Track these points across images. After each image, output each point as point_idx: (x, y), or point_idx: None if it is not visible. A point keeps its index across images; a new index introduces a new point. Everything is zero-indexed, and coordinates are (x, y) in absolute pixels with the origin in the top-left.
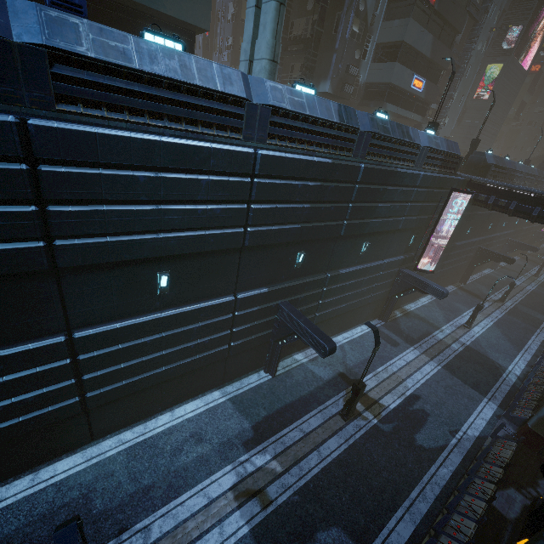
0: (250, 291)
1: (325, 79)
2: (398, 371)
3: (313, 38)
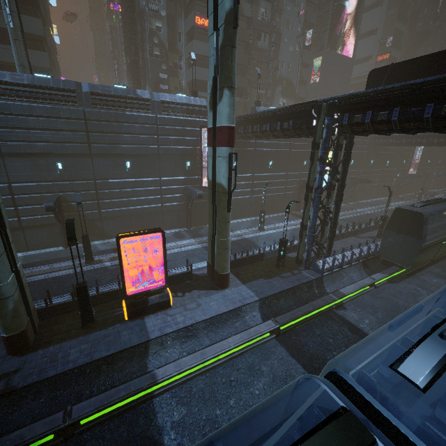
0: (22, 183)
1: (146, 84)
2: None
3: (132, 63)
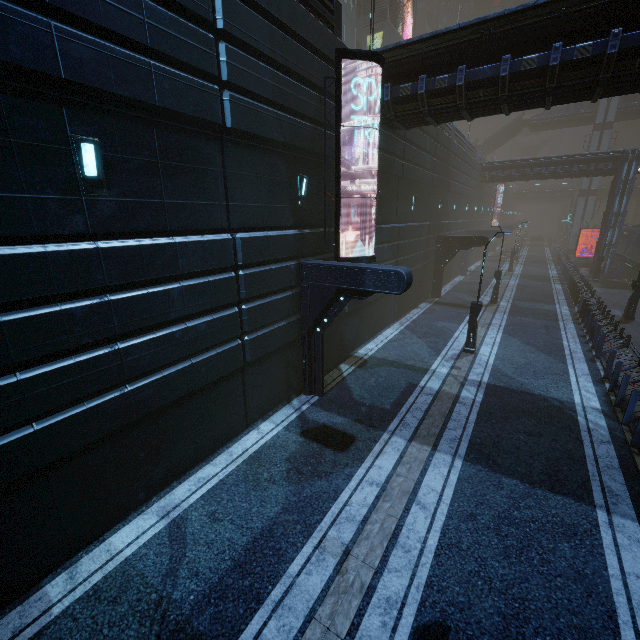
0: None
1: None
2: (358, 534)
3: None
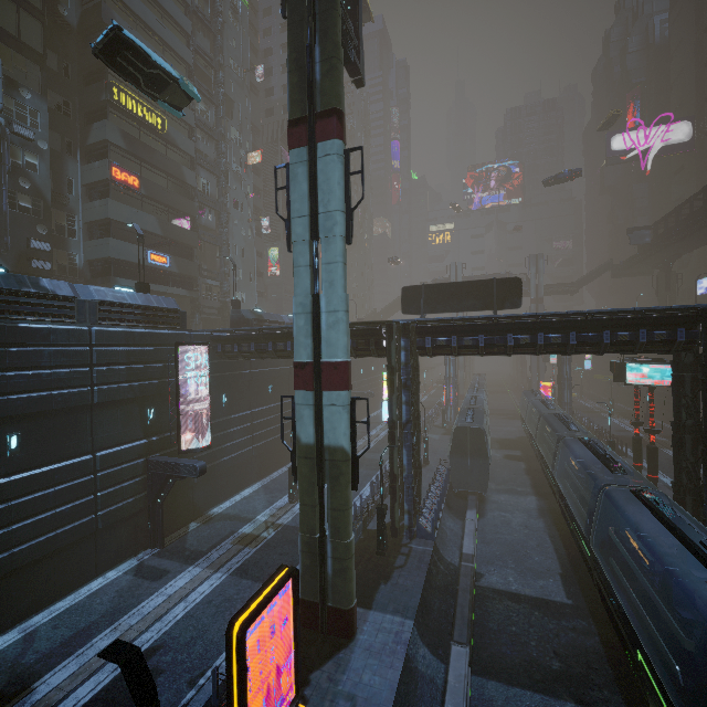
0: None
1: None
2: (141, 620)
3: None
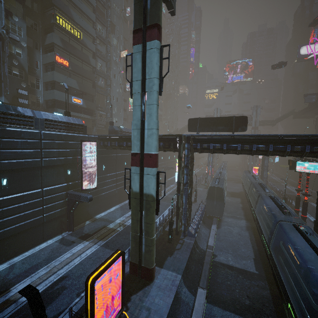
0: None
1: (1, 96)
2: (60, 263)
3: None
